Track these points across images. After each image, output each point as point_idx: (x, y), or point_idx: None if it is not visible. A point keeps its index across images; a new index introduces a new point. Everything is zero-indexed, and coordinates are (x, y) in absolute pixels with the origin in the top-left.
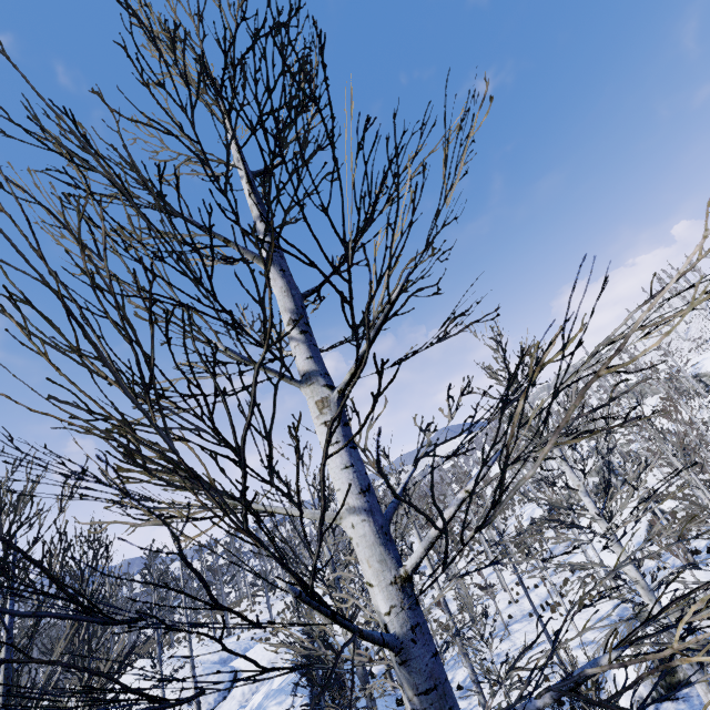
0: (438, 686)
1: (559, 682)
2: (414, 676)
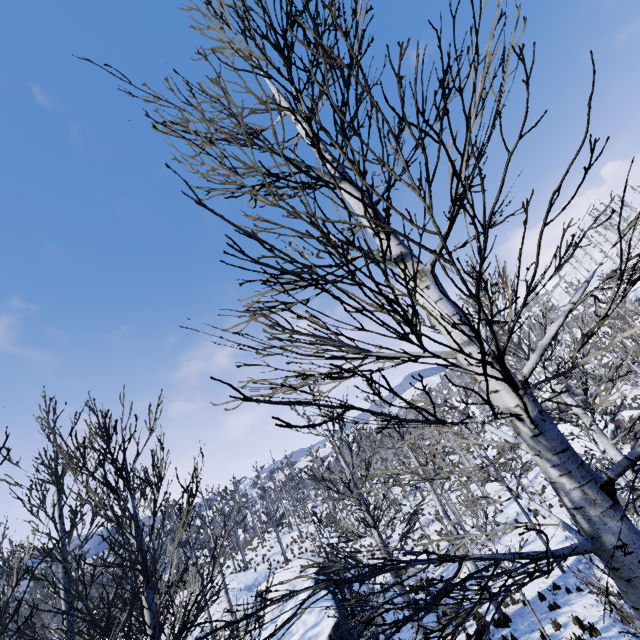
0: (569, 448)
1: None
2: (550, 442)
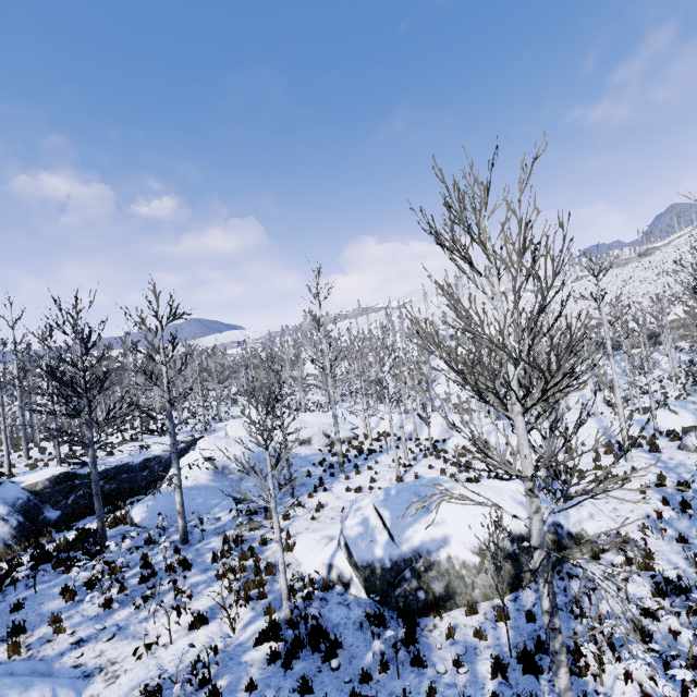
0: None
1: None
2: None
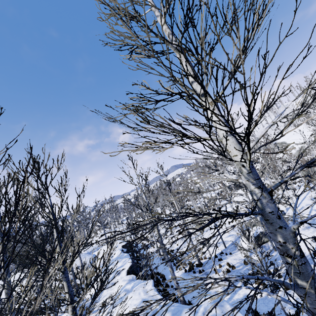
0: (260, 178)
1: (304, 164)
2: (254, 175)
